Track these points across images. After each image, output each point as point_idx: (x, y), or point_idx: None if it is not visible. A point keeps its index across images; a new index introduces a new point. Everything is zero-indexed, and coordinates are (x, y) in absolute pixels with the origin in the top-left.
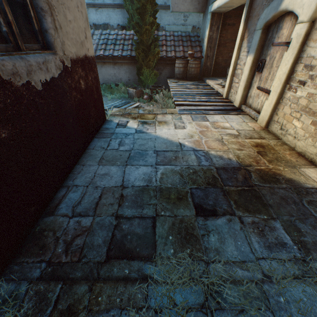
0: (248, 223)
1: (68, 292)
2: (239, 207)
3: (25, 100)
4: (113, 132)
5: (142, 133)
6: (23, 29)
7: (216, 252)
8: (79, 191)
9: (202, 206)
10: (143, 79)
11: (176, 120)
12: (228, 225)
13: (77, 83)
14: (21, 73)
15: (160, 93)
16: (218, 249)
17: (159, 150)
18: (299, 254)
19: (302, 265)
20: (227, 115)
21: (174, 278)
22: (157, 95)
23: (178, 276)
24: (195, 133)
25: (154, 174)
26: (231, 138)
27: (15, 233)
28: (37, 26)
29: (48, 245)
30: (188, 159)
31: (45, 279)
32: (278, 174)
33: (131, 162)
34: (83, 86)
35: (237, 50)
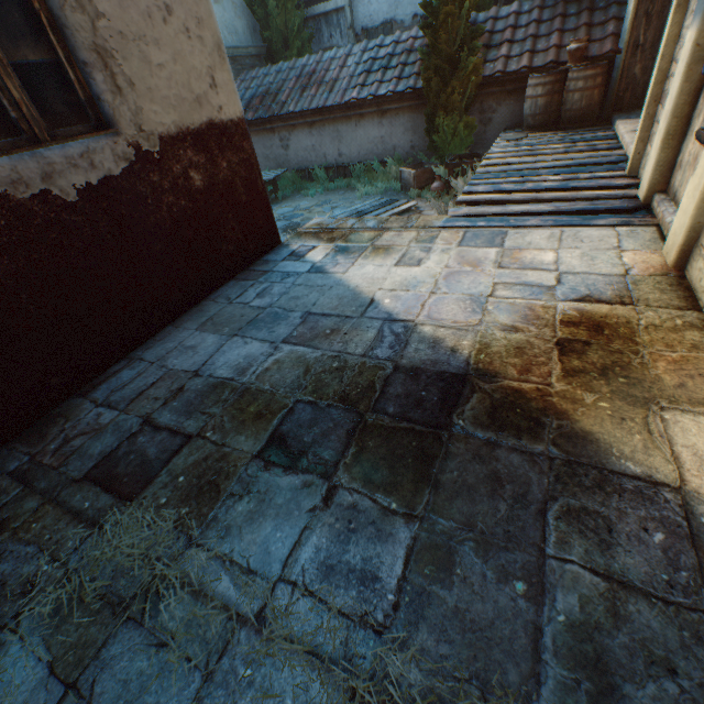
0: (341, 504)
1: (18, 502)
2: (357, 466)
3: (38, 220)
4: (269, 270)
5: (317, 273)
6: (57, 105)
7: (222, 533)
8: (138, 369)
9: (285, 441)
10: (439, 143)
11: (417, 244)
12: (294, 492)
13: (180, 180)
14: (29, 179)
15: (468, 174)
16: (231, 530)
17: (316, 312)
18: (384, 616)
19: (364, 640)
20: (578, 229)
21: (126, 541)
22: (459, 179)
23: (132, 542)
24: (430, 279)
25: (262, 359)
26: (517, 295)
27: (17, 408)
28: (83, 93)
29: (49, 436)
30: (356, 338)
31: (15, 476)
32: (557, 411)
33: (245, 331)
34: (201, 182)
35: (674, 13)
